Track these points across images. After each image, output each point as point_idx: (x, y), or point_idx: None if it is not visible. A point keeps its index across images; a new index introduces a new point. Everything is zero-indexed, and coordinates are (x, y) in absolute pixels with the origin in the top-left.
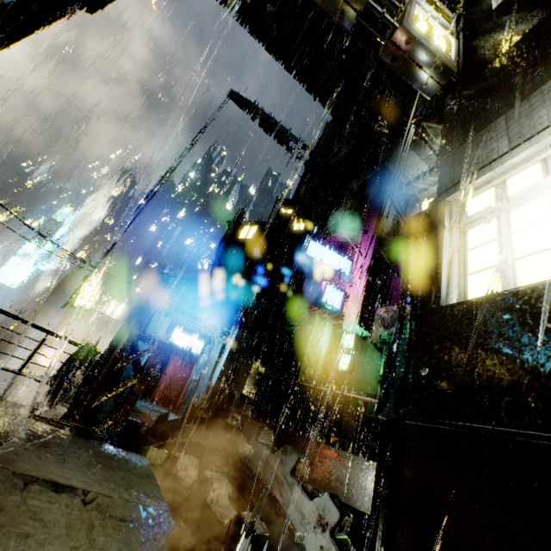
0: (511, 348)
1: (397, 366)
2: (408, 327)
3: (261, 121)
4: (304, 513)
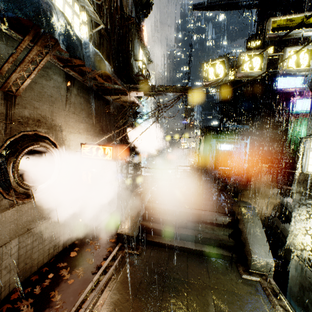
0: (308, 185)
1: (295, 181)
2: (298, 173)
3: (218, 8)
4: (288, 205)
